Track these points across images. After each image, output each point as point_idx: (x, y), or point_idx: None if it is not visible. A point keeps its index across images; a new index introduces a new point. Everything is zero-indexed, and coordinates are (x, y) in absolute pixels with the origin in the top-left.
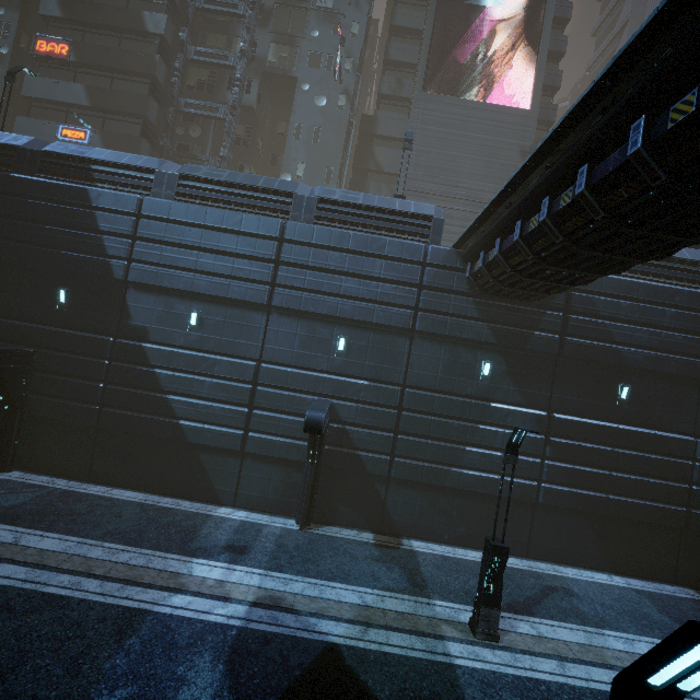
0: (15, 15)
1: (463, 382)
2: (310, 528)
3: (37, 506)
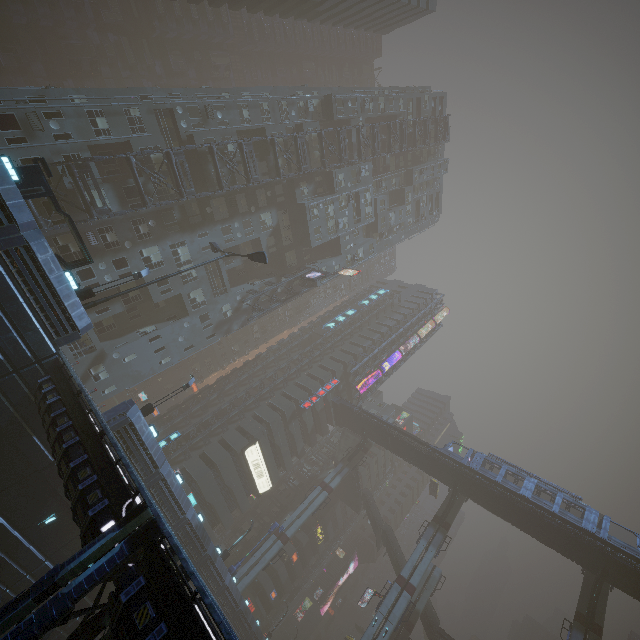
0: None
1: None
2: None
3: None
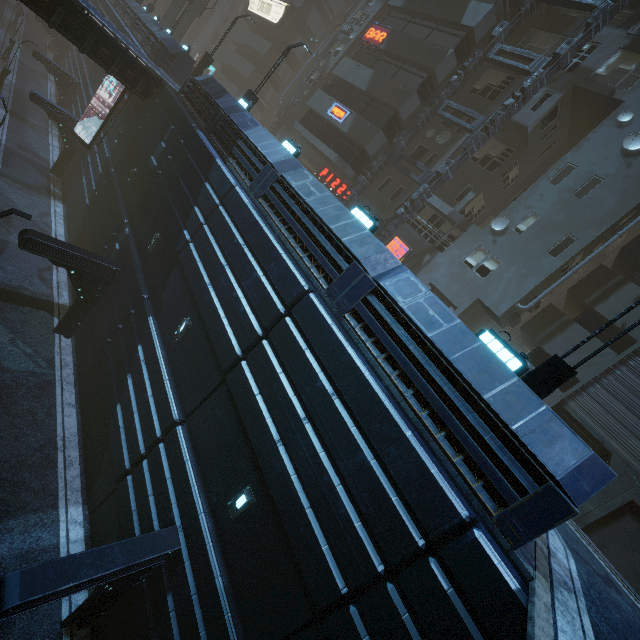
0: (379, 7)
1: None
2: (72, 633)
3: (11, 381)
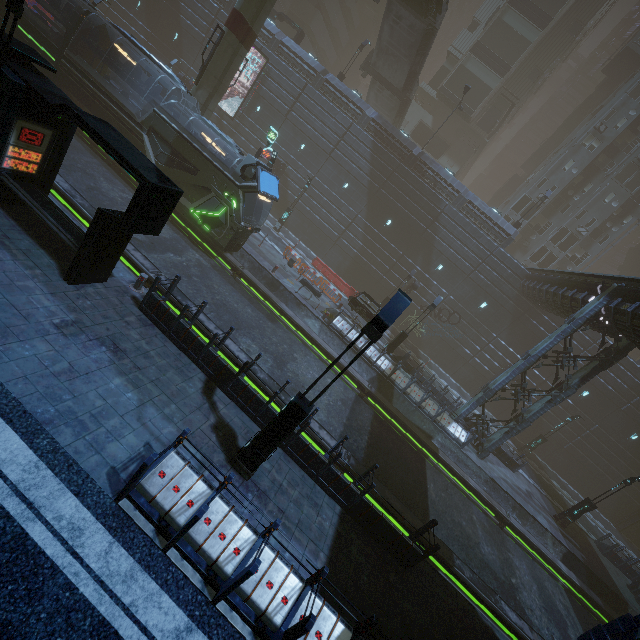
0: None
1: (132, 7)
2: None
3: None
